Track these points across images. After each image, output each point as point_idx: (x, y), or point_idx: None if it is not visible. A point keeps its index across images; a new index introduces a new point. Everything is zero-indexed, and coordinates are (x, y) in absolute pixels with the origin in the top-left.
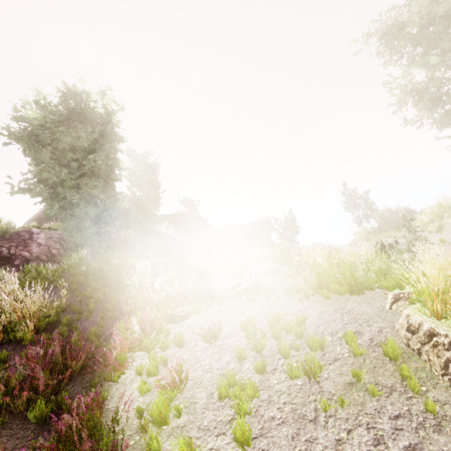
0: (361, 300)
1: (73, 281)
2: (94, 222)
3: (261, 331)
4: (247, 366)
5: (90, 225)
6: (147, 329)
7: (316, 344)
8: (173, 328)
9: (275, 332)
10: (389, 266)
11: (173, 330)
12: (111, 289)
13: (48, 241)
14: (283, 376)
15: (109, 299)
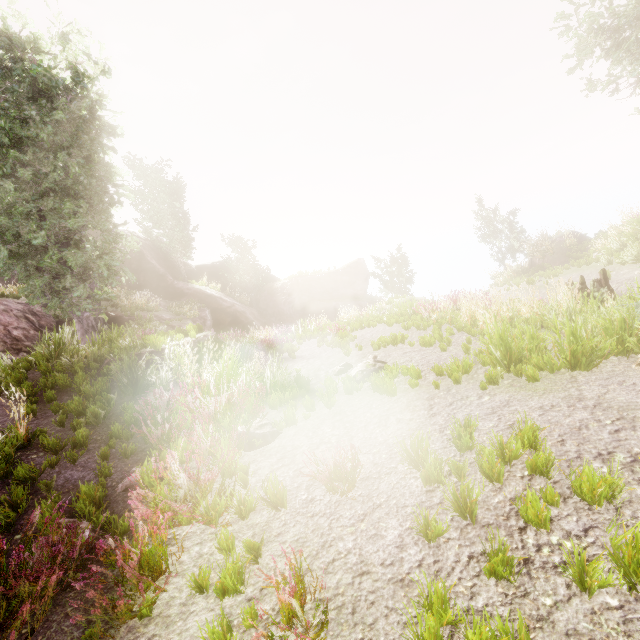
0: (600, 379)
1: (47, 384)
2: (80, 278)
3: (451, 464)
4: (453, 555)
5: (73, 284)
6: (204, 477)
7: (601, 490)
8: (253, 460)
9: (487, 466)
10: (635, 315)
11: (252, 465)
12: (122, 394)
13: (2, 316)
14: (559, 582)
15: (119, 412)
